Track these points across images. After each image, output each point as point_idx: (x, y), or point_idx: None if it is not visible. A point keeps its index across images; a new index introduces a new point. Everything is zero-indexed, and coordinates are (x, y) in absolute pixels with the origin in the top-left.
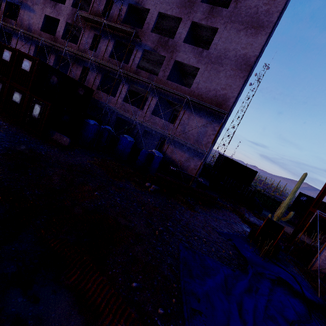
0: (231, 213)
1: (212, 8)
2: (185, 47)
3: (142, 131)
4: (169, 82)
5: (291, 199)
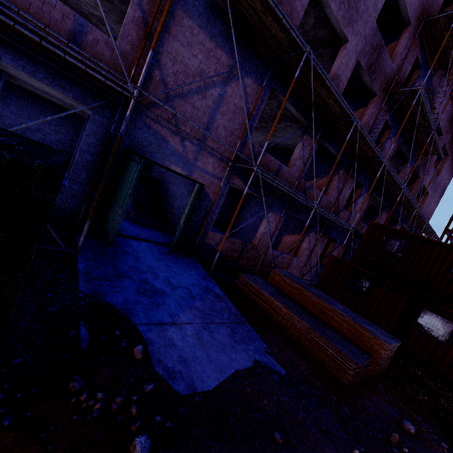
0: None
1: None
2: (432, 170)
3: None
4: None
5: None
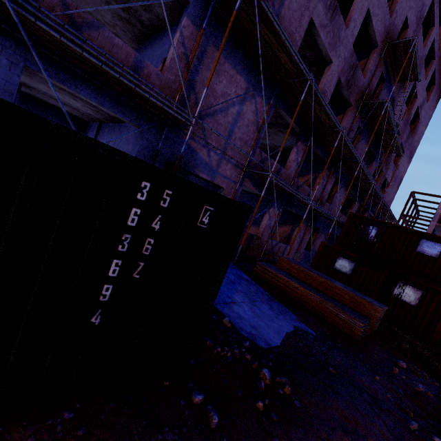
0: None
1: (409, 134)
2: (392, 165)
3: None
4: None
5: None
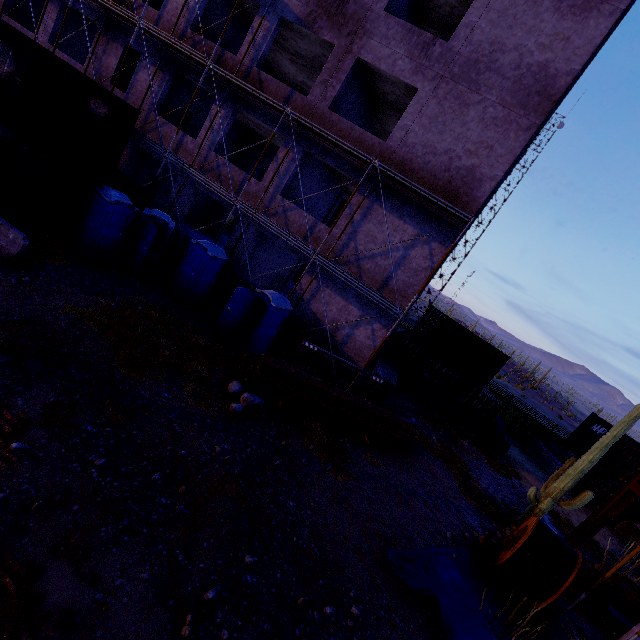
0: (438, 467)
1: None
2: (388, 24)
3: (253, 234)
4: (335, 118)
5: (594, 462)
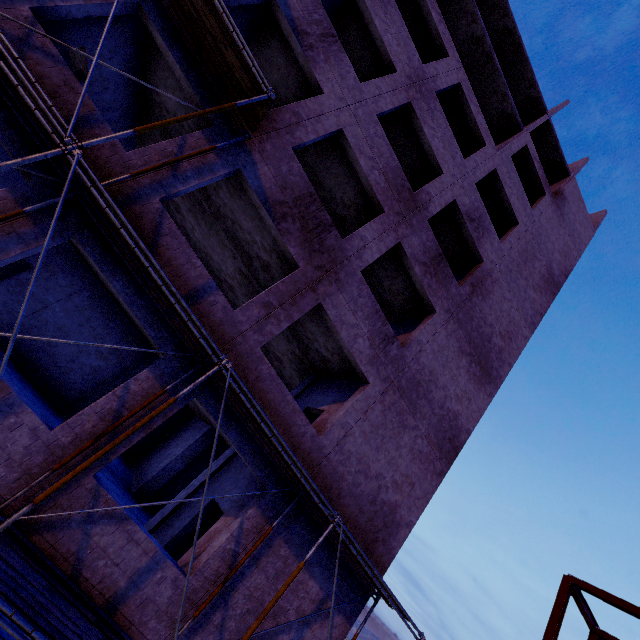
0: None
1: (440, 258)
2: (361, 289)
3: None
4: (267, 368)
5: None
